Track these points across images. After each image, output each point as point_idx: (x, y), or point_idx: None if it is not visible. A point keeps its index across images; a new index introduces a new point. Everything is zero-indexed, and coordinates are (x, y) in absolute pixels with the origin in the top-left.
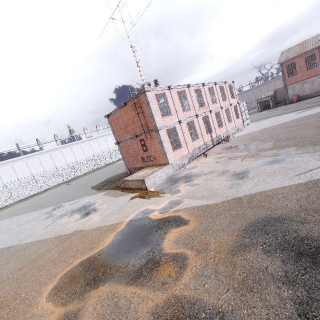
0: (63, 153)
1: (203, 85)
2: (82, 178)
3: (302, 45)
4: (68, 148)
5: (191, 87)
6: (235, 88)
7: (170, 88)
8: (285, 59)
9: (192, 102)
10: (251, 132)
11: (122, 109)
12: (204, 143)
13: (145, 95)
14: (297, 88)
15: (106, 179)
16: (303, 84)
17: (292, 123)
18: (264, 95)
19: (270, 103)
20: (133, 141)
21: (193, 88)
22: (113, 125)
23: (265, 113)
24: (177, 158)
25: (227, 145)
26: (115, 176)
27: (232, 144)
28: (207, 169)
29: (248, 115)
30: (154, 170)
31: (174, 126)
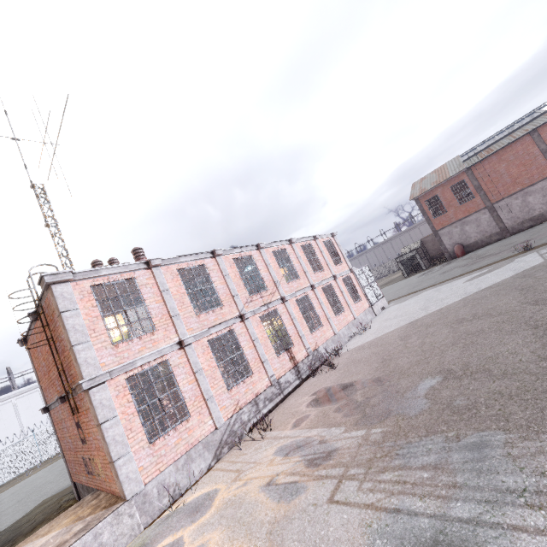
0: (18, 408)
1: (258, 247)
2: (23, 481)
3: (440, 172)
4: (34, 393)
5: (225, 256)
6: (339, 244)
7: (154, 265)
8: (420, 192)
9: (228, 286)
10: (384, 333)
11: (36, 326)
12: (271, 382)
13: (52, 293)
14: (456, 233)
15: (28, 512)
16: (463, 225)
17: (467, 307)
18: (405, 249)
19: (419, 262)
20: (63, 409)
21: (230, 257)
22: (35, 364)
23: (414, 280)
24: (168, 461)
25: (328, 383)
26: (54, 500)
27: (339, 378)
28: (219, 541)
29: (379, 291)
30: (59, 543)
31: (163, 360)
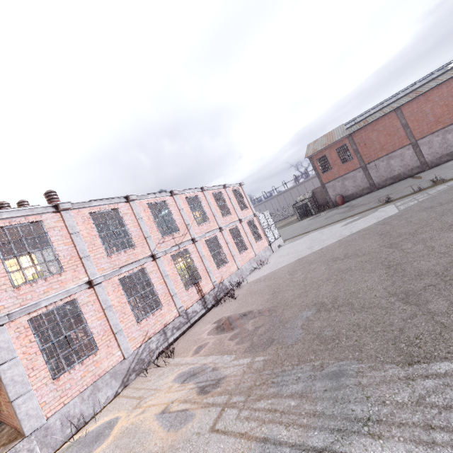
0: None
1: (171, 193)
2: None
3: (329, 136)
4: None
5: (139, 200)
6: (246, 193)
7: (63, 209)
8: (313, 152)
9: (141, 229)
10: (278, 268)
11: None
12: (179, 312)
13: None
14: (338, 186)
15: None
16: (344, 180)
17: (341, 248)
18: (300, 197)
19: (310, 208)
20: None
21: (144, 202)
22: None
23: (306, 223)
24: (73, 393)
25: (228, 312)
26: None
27: (237, 308)
28: None
29: (277, 232)
30: None
31: (70, 300)
